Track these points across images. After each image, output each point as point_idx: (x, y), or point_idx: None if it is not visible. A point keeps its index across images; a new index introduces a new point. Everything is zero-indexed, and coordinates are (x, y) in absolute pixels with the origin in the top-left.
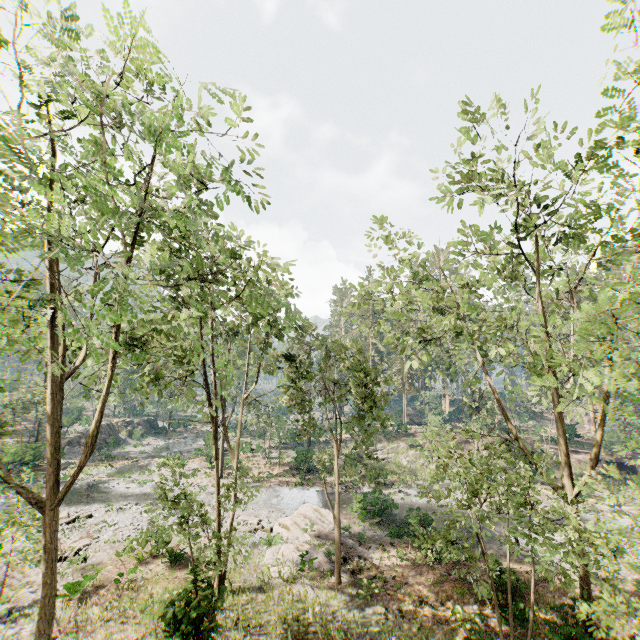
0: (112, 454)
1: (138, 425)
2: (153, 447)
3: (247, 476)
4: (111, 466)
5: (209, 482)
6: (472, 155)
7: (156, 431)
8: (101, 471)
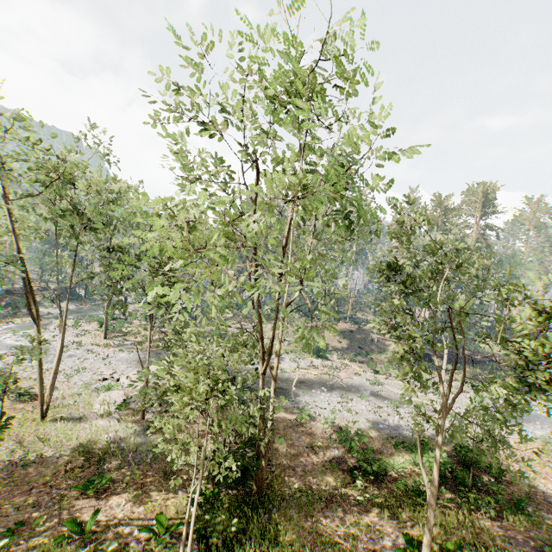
0: (19, 313)
1: (55, 291)
2: (62, 310)
3: (129, 339)
4: (13, 322)
5: (93, 341)
6: (177, 86)
7: (73, 297)
8: (2, 326)
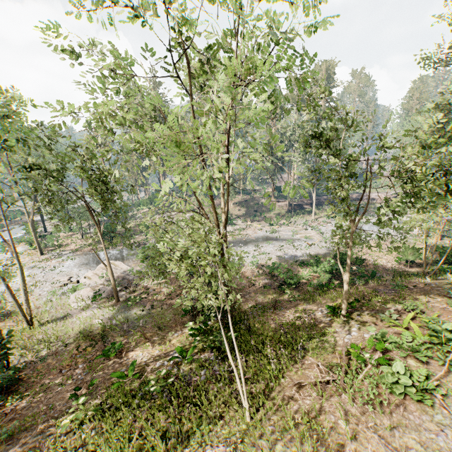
0: None
1: None
2: None
3: (65, 250)
4: None
5: (31, 260)
6: None
7: None
8: None
